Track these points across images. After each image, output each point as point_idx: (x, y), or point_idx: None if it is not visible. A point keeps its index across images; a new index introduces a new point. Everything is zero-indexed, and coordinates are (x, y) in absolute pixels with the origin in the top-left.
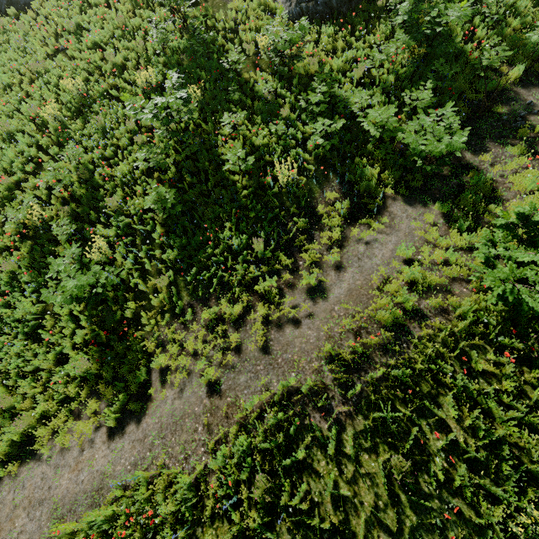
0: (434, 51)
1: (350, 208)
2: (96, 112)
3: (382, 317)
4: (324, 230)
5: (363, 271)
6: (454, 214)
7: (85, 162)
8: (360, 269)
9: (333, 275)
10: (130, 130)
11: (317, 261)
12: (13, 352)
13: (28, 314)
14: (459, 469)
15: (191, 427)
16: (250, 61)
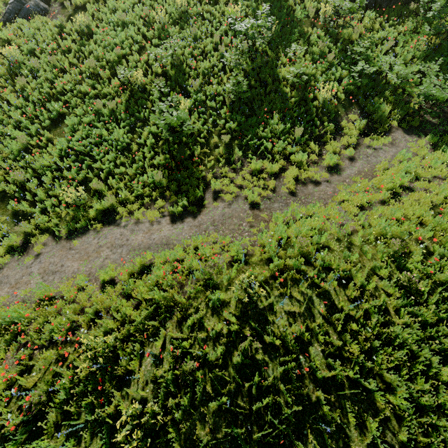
0: (443, 47)
1: (364, 128)
2: (190, 25)
3: (384, 185)
4: (344, 137)
5: (370, 163)
6: (439, 144)
7: (178, 53)
8: (368, 162)
9: (347, 163)
10: (213, 43)
11: (337, 153)
12: (106, 159)
13: (118, 139)
14: (430, 259)
15: (237, 222)
16: (309, 21)
